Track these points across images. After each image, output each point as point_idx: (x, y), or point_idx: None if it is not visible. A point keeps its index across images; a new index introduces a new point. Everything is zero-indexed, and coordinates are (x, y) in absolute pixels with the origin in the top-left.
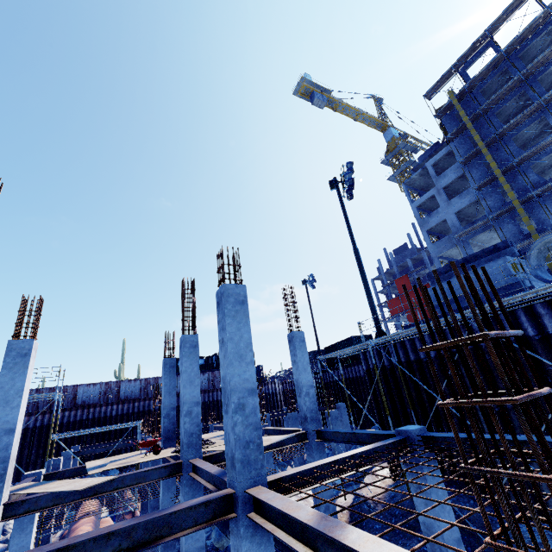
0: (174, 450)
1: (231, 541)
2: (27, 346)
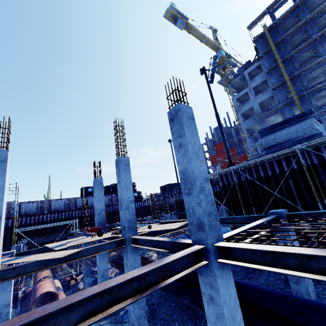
0: (112, 233)
1: (200, 279)
2: (2, 154)
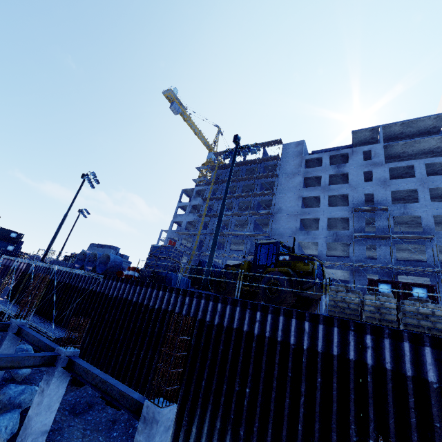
0: None
1: None
2: None
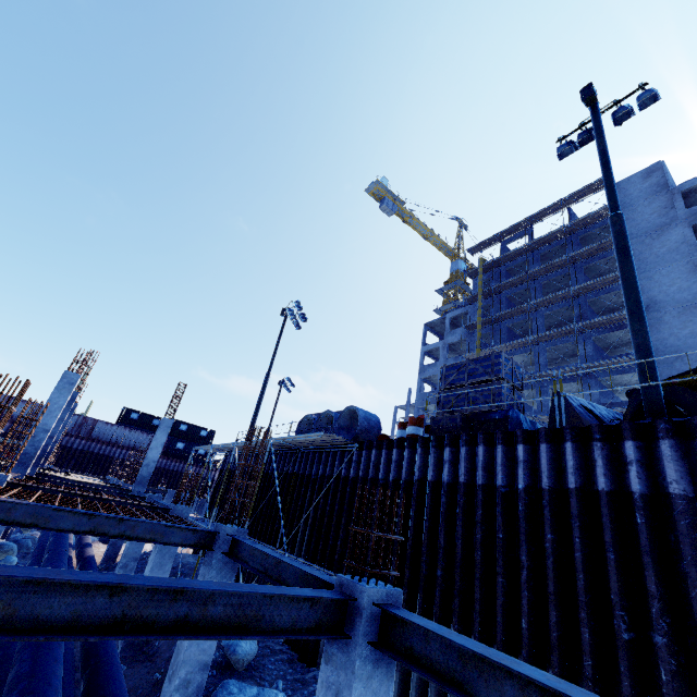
0: None
1: None
2: None
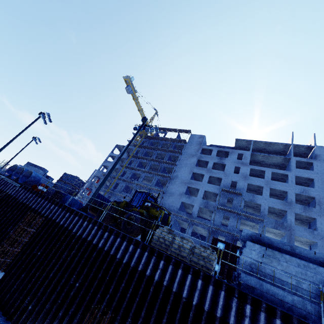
0: None
1: None
2: None
